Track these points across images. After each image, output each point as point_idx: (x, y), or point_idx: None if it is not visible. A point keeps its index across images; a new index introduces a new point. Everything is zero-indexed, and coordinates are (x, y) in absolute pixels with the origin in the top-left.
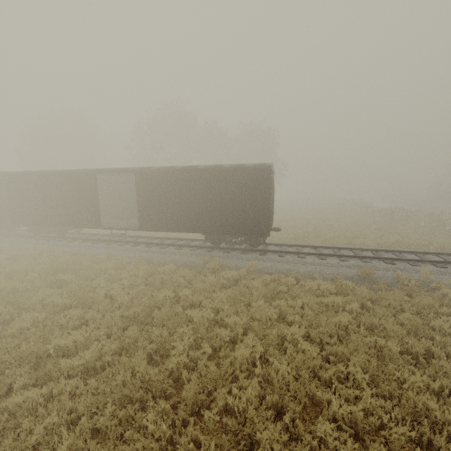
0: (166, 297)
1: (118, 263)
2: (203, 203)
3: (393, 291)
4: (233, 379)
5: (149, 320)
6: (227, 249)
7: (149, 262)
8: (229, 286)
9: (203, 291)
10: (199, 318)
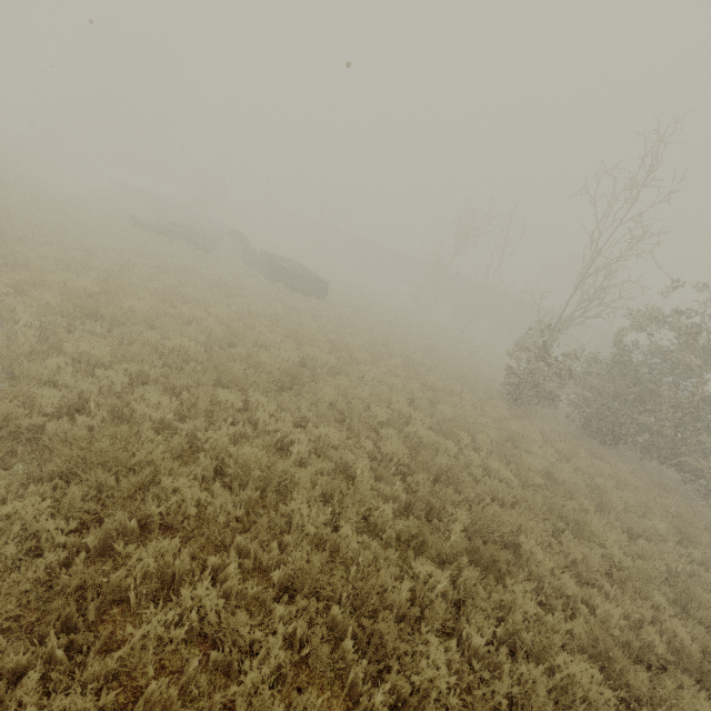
0: None
1: None
2: None
3: None
4: None
5: None
6: None
7: None
8: None
9: None
10: None
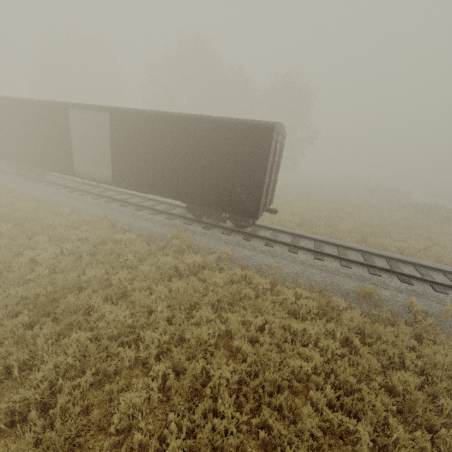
0: (95, 278)
1: (80, 219)
2: (184, 163)
3: (397, 327)
4: (105, 434)
5: (52, 308)
6: (208, 225)
7: (113, 225)
8: (188, 273)
9: (146, 277)
10: (110, 320)
